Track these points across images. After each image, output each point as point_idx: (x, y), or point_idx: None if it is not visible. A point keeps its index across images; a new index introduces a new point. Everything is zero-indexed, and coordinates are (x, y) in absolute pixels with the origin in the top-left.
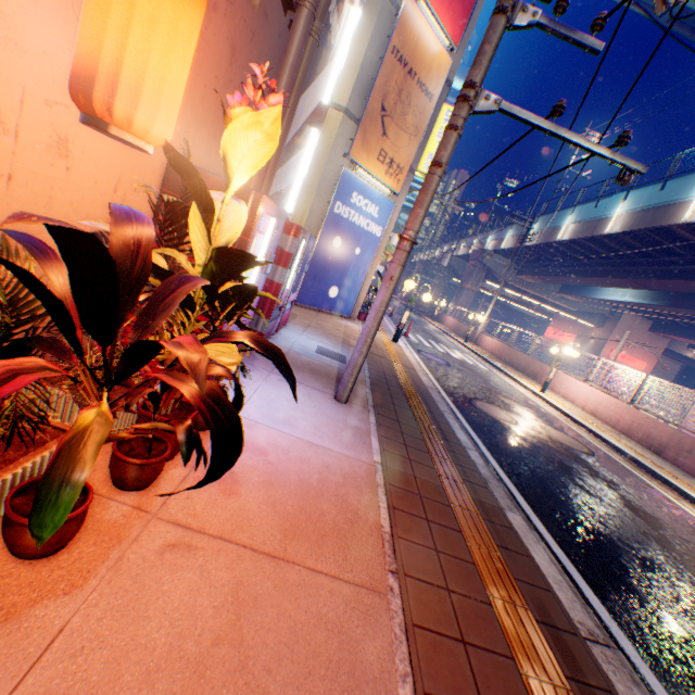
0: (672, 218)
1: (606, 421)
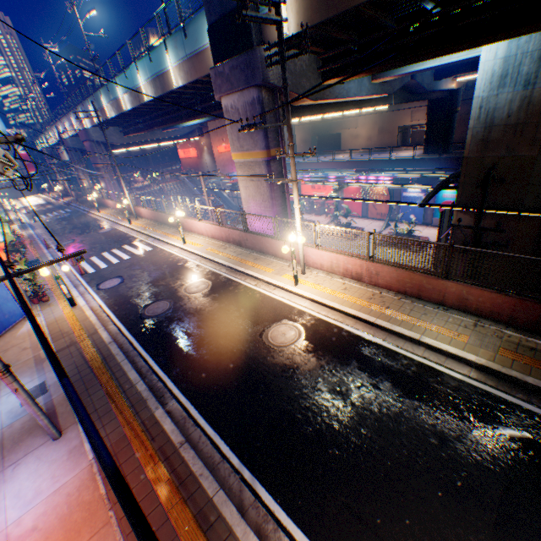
0: (171, 85)
1: (220, 239)
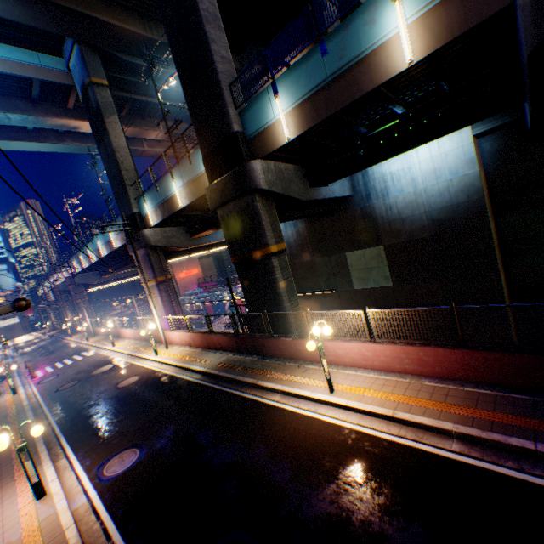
0: (114, 247)
1: (138, 339)
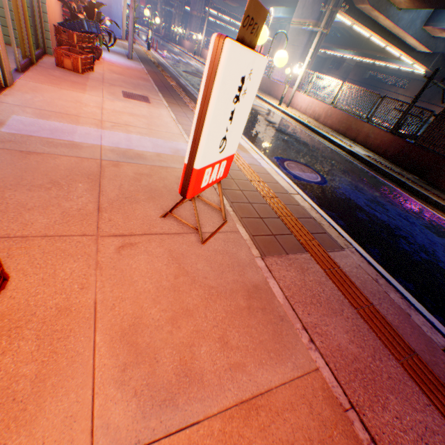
0: None
1: None
